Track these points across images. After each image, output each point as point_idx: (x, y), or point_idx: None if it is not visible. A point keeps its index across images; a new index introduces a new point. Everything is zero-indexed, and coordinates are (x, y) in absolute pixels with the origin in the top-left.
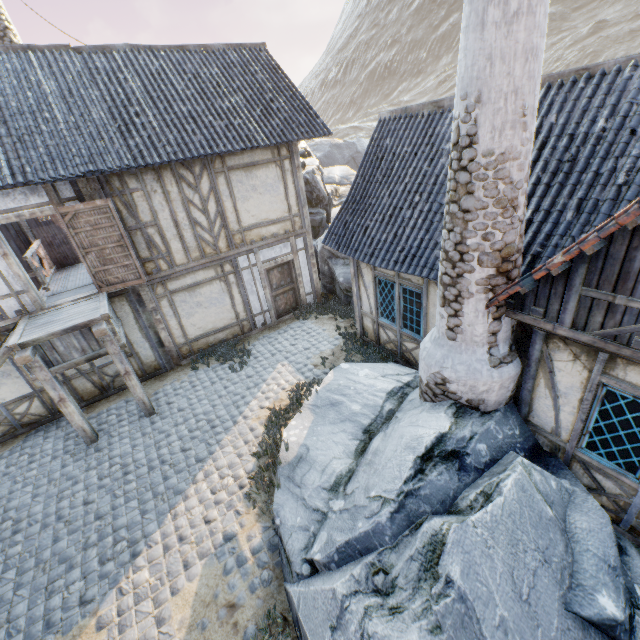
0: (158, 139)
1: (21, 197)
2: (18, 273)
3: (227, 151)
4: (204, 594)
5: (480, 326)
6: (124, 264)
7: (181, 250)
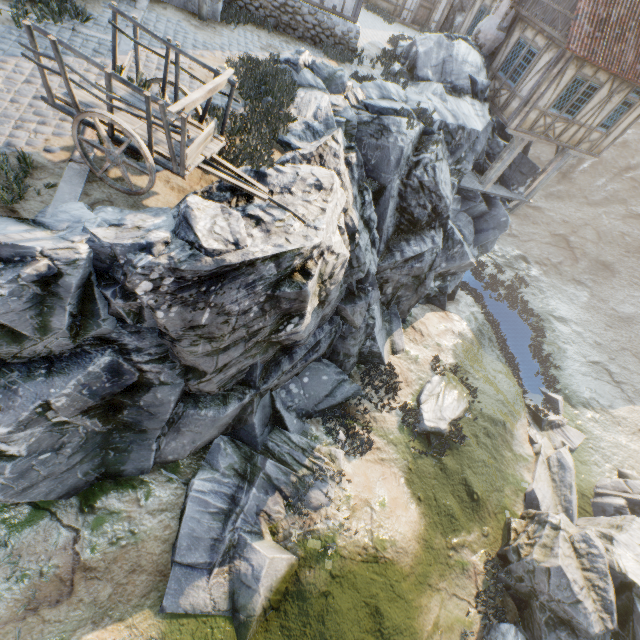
0: None
1: None
2: None
3: None
4: (372, 43)
5: (504, 9)
6: None
7: None
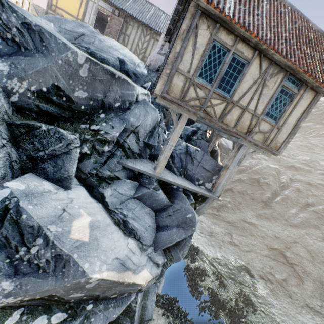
0: (145, 19)
1: (107, 7)
2: (93, 20)
3: (158, 31)
4: None
5: (161, 42)
6: (114, 37)
7: (129, 48)
